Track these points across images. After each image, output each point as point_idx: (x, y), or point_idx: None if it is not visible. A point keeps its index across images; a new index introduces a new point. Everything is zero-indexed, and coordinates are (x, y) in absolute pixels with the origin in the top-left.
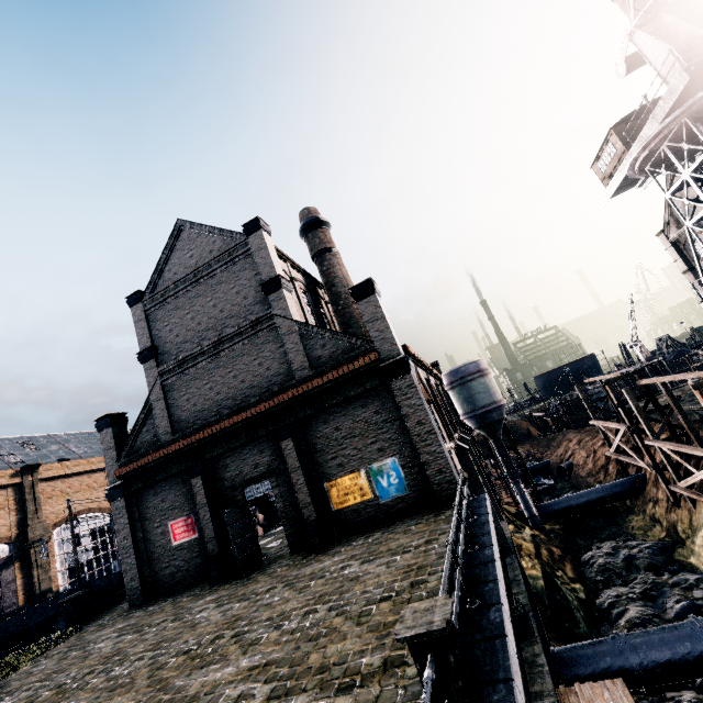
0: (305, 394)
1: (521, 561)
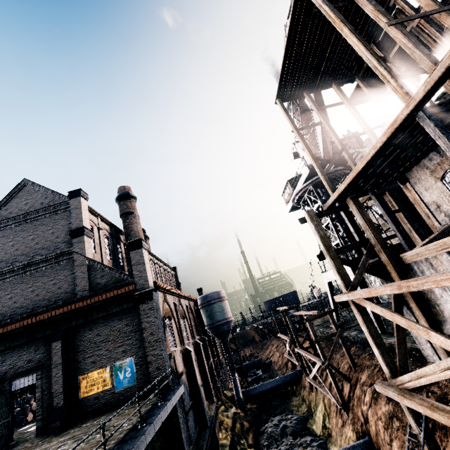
0: (80, 309)
1: (218, 433)
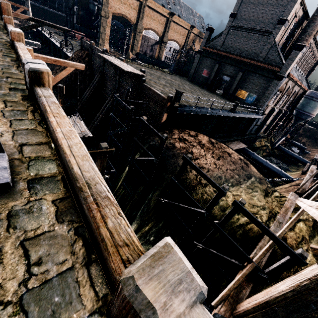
0: (255, 65)
1: (257, 141)
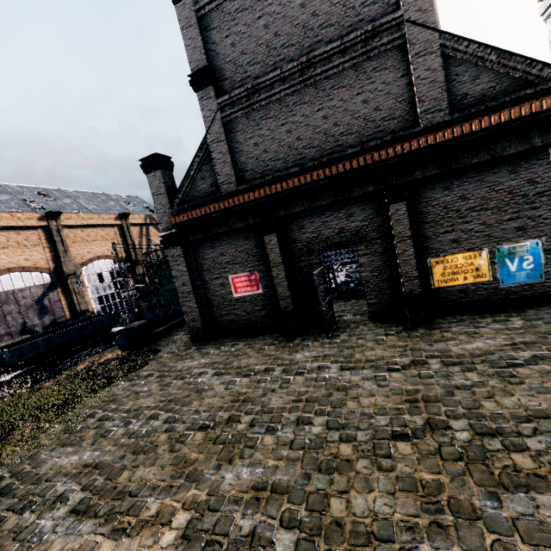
0: (435, 147)
1: None
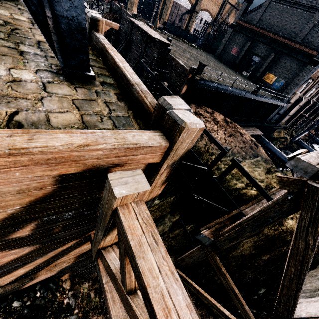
0: (291, 46)
1: (276, 132)
